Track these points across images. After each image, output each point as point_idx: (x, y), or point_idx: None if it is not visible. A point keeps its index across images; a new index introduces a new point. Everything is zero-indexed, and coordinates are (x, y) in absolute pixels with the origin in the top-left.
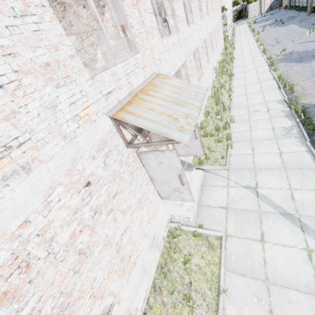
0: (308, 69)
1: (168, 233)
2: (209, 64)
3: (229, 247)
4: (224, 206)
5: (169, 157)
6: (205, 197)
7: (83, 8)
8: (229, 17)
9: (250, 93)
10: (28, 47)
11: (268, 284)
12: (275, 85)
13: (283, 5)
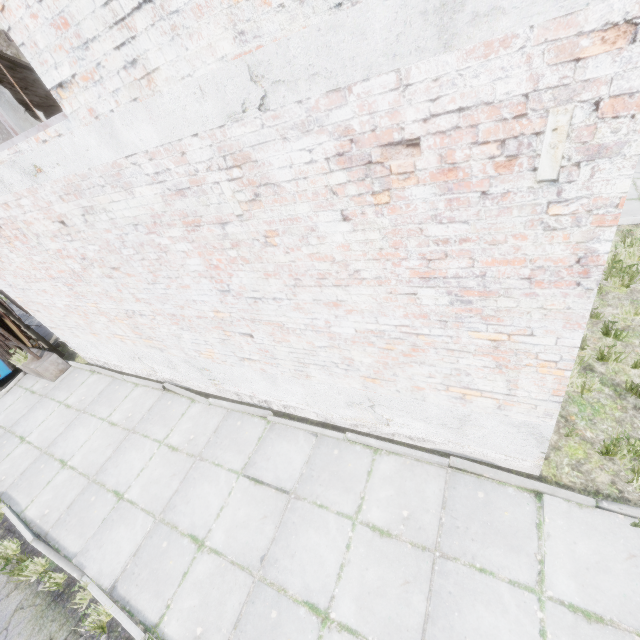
0: None
1: None
2: None
3: None
4: (633, 198)
5: None
6: None
7: None
8: None
9: None
10: None
11: None
12: None
13: None
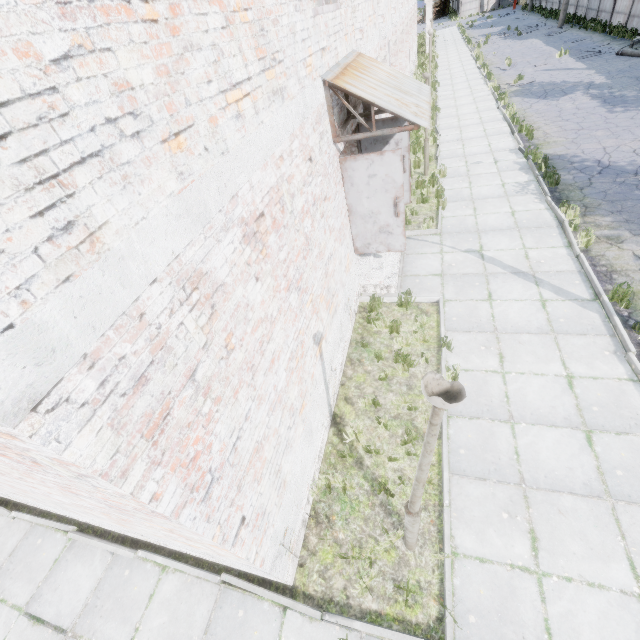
0: (555, 109)
1: (359, 309)
2: None
3: (448, 311)
4: (438, 273)
5: (389, 163)
6: (409, 267)
7: None
8: (430, 6)
9: (468, 139)
10: None
11: (498, 334)
12: (506, 129)
13: (521, 3)
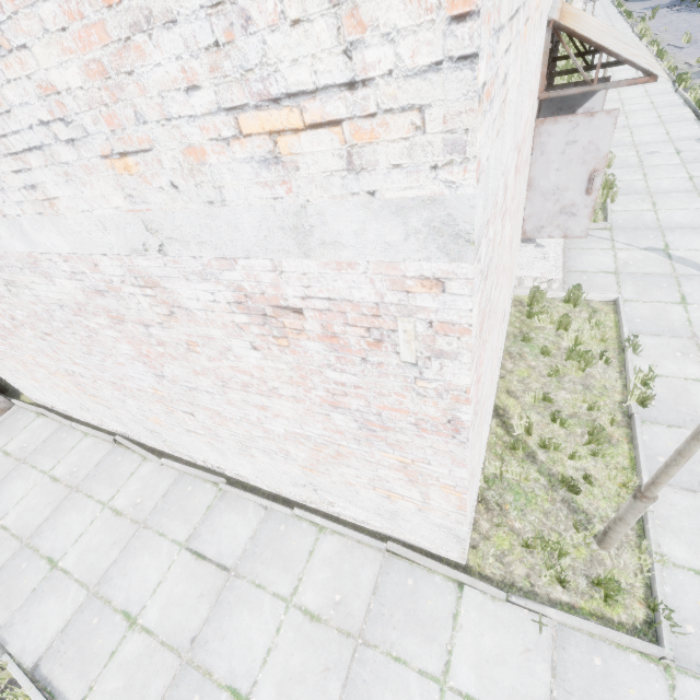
0: None
1: (513, 302)
2: None
3: (628, 312)
4: (611, 271)
5: (598, 127)
6: (573, 262)
7: None
8: None
9: (637, 126)
10: None
11: (698, 340)
12: (689, 116)
13: None
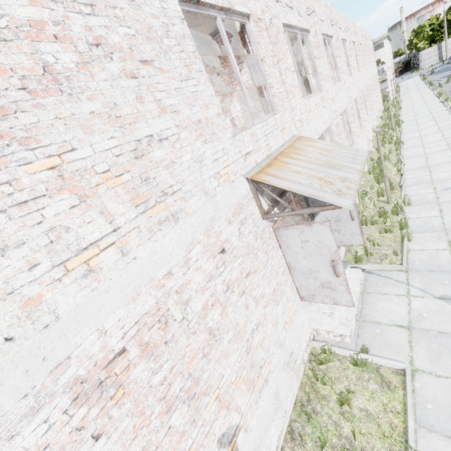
0: None
1: (309, 355)
2: (362, 130)
3: (419, 389)
4: (404, 324)
5: (319, 232)
6: (369, 309)
7: (217, 76)
8: (390, 71)
9: (434, 165)
10: (187, 106)
11: None
12: None
13: None
